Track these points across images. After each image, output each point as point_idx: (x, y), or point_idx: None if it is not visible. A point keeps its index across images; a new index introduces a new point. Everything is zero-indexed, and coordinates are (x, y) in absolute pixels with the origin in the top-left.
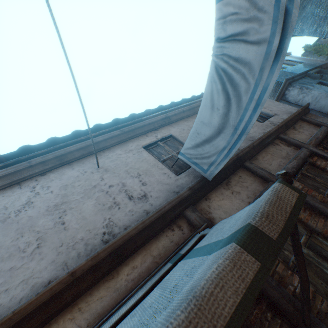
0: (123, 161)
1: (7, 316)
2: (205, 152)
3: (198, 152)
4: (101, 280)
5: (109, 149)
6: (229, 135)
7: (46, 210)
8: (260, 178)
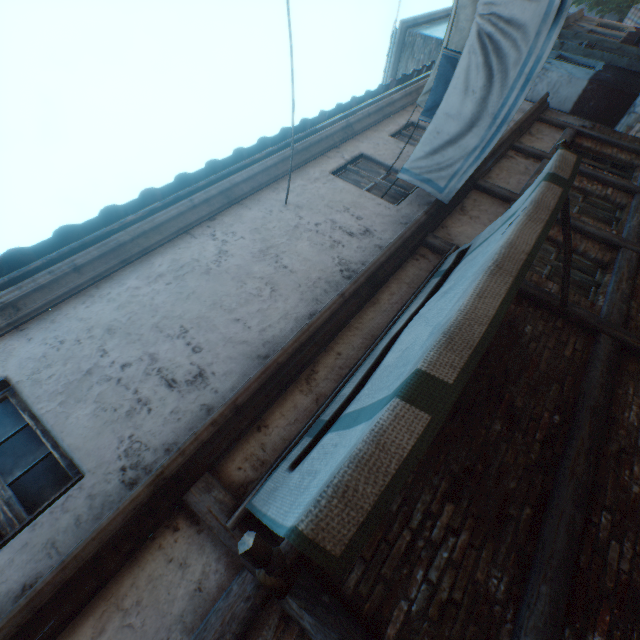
0: (315, 194)
1: (305, 329)
2: (445, 160)
3: (434, 162)
4: (364, 307)
5: (284, 180)
6: (485, 126)
7: (253, 258)
8: (499, 199)
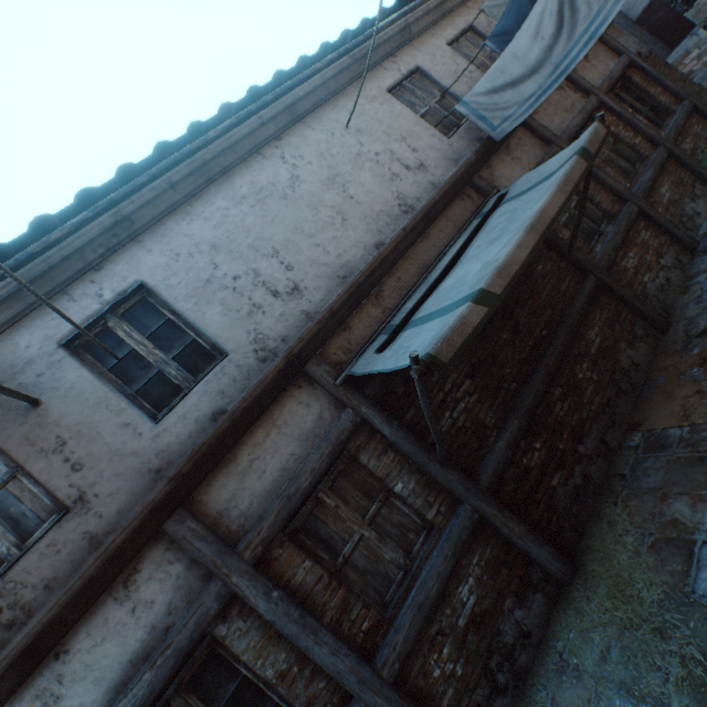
0: (373, 117)
1: (377, 257)
2: (503, 101)
3: (493, 101)
4: (418, 241)
5: (342, 95)
6: (545, 76)
7: (323, 186)
8: (541, 141)
